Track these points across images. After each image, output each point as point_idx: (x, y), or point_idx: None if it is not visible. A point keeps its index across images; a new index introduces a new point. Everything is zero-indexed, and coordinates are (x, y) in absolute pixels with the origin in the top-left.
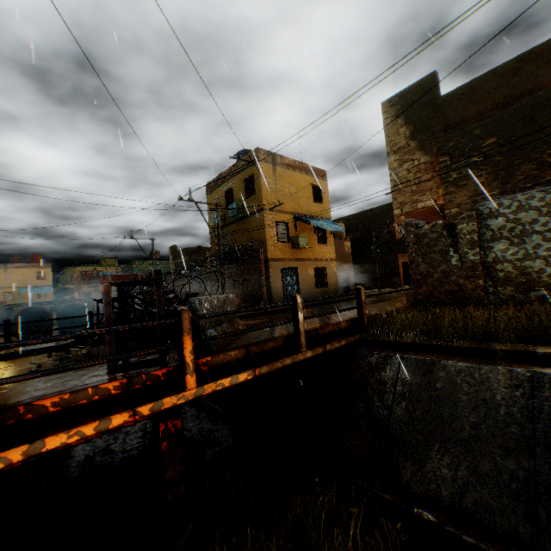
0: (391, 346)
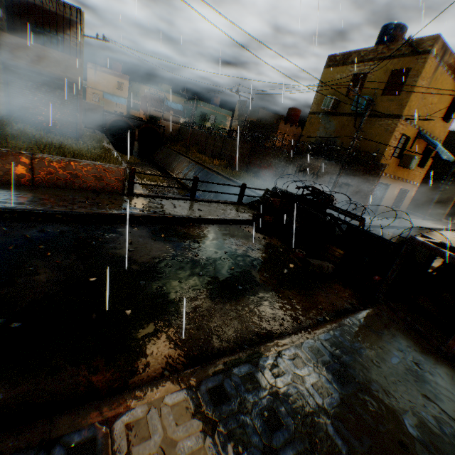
0: None
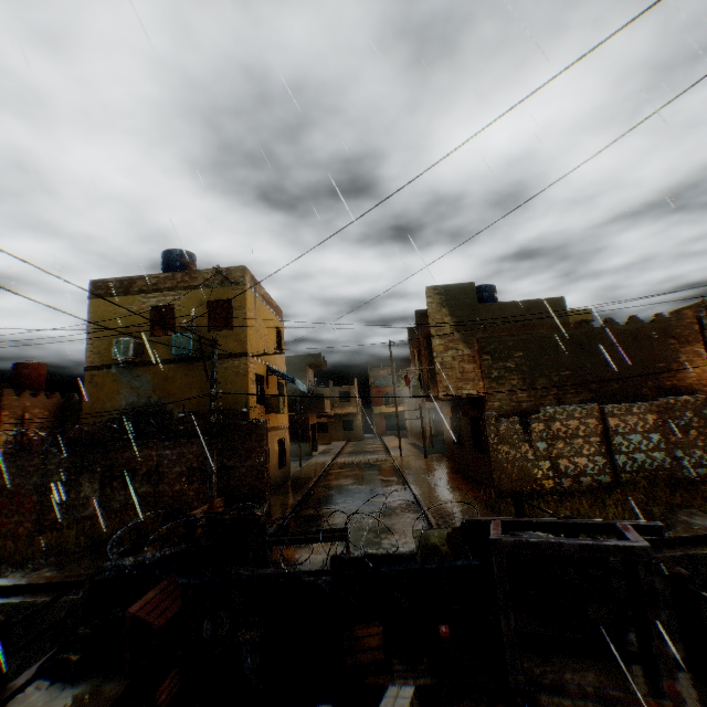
0: None
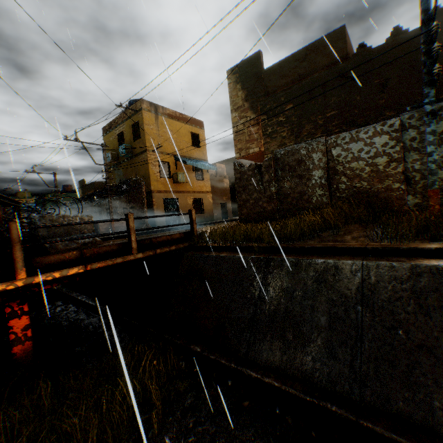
0: (208, 249)
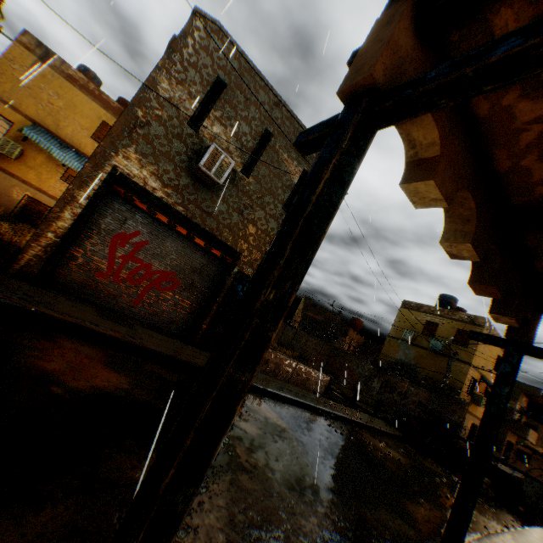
0: None
